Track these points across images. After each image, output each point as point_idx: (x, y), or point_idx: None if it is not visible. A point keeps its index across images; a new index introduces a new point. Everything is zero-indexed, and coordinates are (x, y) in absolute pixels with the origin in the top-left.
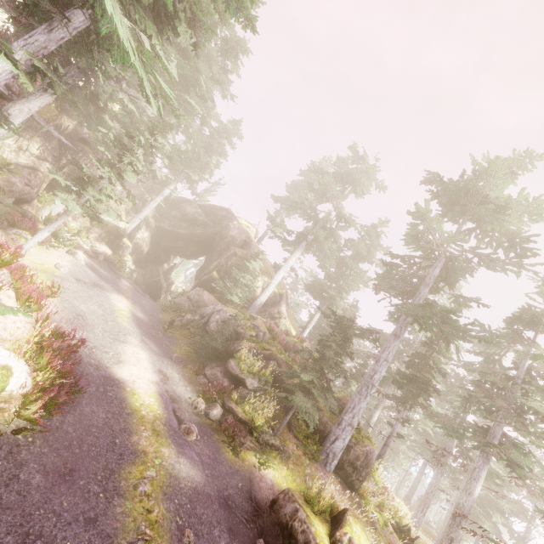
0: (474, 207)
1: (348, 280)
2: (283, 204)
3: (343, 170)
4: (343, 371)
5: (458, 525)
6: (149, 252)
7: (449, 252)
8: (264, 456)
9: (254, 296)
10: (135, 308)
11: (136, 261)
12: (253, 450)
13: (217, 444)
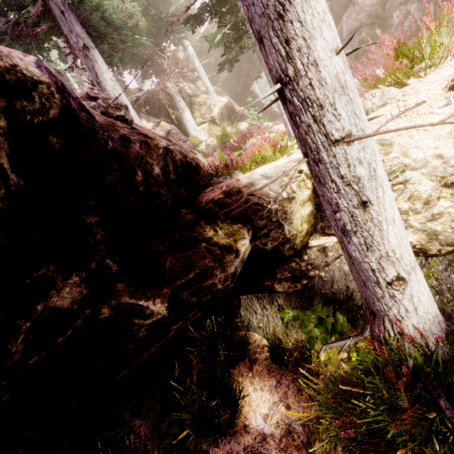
0: None
1: None
2: None
3: None
4: None
5: None
6: None
7: None
8: None
9: None
10: None
11: None
12: None
13: None
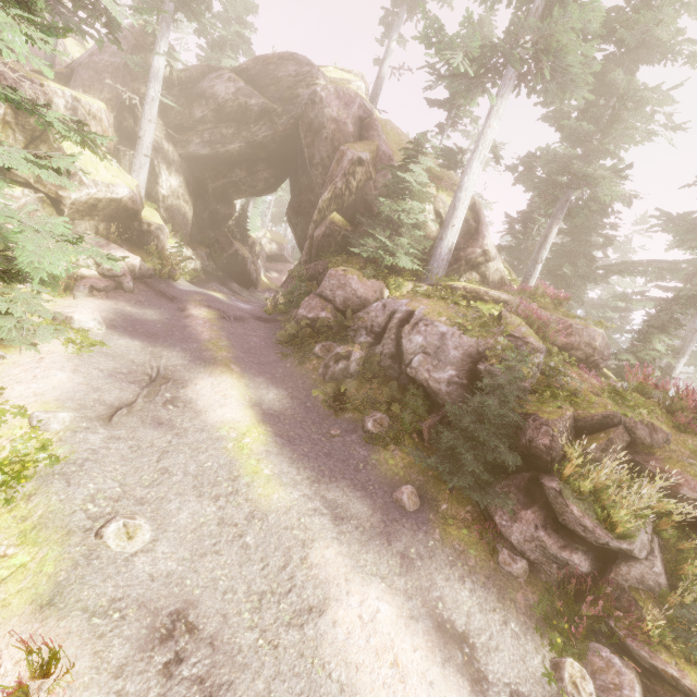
0: None
1: (626, 127)
2: None
3: None
4: None
5: None
6: (196, 212)
7: None
8: None
9: (426, 236)
10: (253, 383)
11: (186, 238)
12: None
13: None
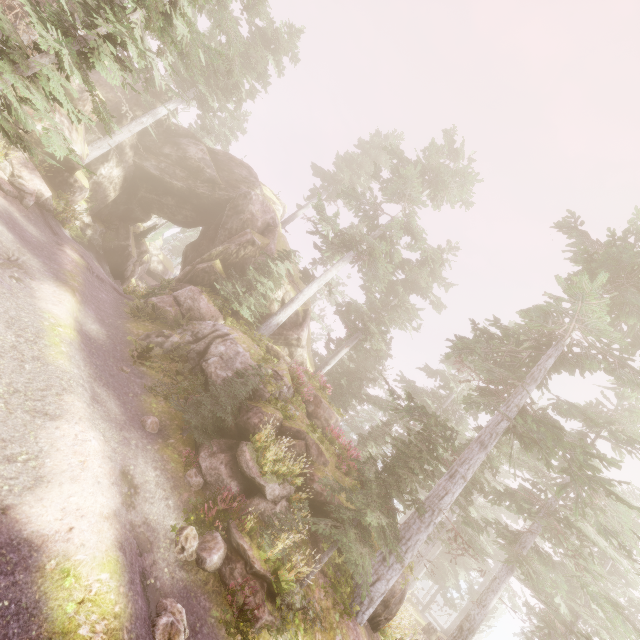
0: (632, 291)
1: (395, 315)
2: (325, 181)
3: (430, 163)
4: (419, 502)
5: (464, 639)
6: (117, 201)
7: (580, 344)
8: (287, 636)
9: (269, 309)
10: (85, 312)
11: (94, 210)
12: (271, 626)
13: (216, 636)
